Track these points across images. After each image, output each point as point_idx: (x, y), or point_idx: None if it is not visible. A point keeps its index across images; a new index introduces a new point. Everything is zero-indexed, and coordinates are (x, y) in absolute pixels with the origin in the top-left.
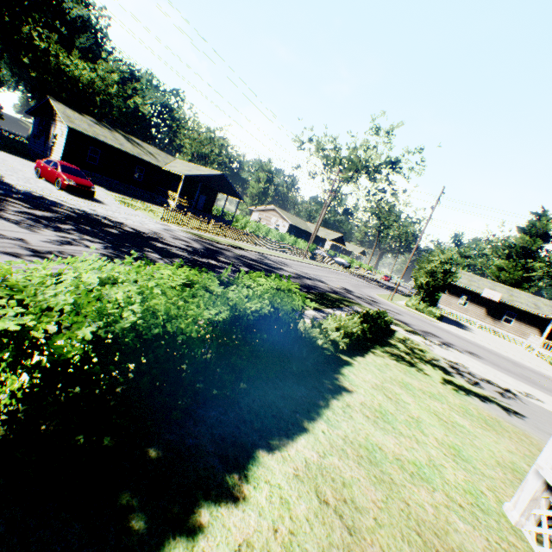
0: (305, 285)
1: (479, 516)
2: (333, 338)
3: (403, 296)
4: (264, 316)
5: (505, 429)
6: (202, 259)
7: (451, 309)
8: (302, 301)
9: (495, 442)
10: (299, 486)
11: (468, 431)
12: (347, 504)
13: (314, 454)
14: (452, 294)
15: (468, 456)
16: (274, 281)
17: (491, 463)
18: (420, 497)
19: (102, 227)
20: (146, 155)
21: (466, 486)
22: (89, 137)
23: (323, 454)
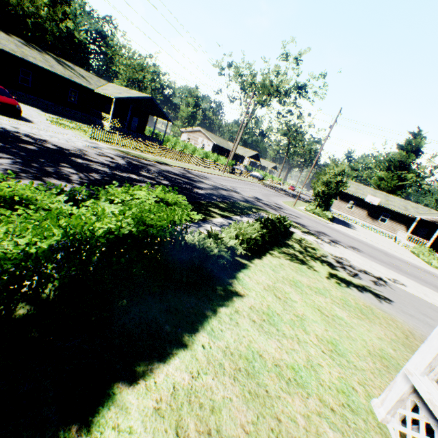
0: (220, 195)
1: (349, 418)
2: (231, 245)
3: (304, 202)
4: (128, 234)
5: (377, 316)
6: (122, 173)
7: (341, 212)
8: (186, 214)
9: (368, 330)
10: (157, 424)
11: (346, 323)
12: (210, 437)
13: (186, 377)
14: (342, 200)
15: (344, 350)
16: (159, 194)
17: (363, 354)
18: (293, 408)
19: (18, 143)
20: (77, 78)
21: (339, 385)
22: (17, 58)
23: (196, 375)
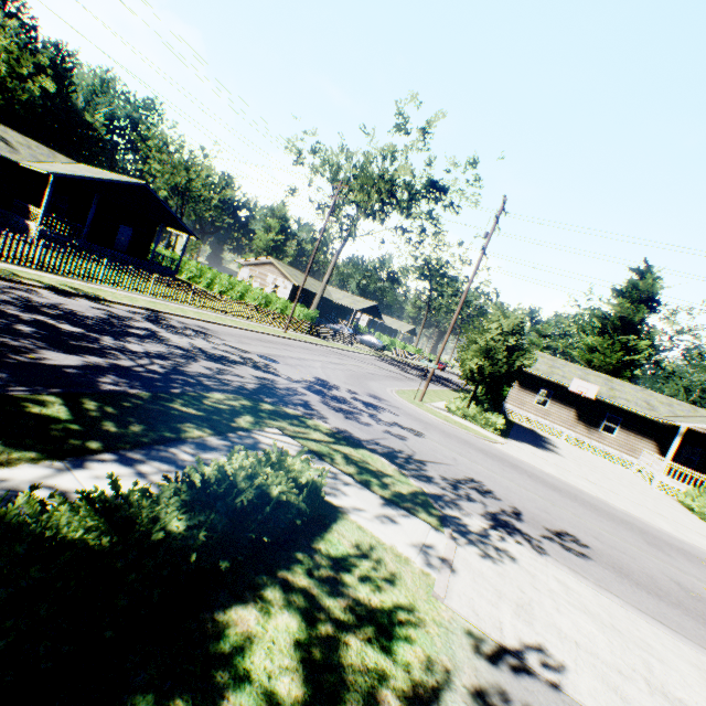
0: (164, 372)
1: None
2: None
3: (454, 391)
4: None
5: None
6: None
7: (525, 411)
8: None
9: None
10: None
11: None
12: None
13: None
14: (526, 388)
15: None
16: None
17: None
18: None
19: None
20: None
21: None
22: None
23: None
